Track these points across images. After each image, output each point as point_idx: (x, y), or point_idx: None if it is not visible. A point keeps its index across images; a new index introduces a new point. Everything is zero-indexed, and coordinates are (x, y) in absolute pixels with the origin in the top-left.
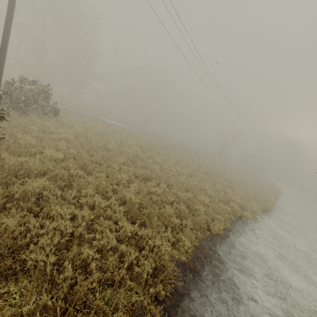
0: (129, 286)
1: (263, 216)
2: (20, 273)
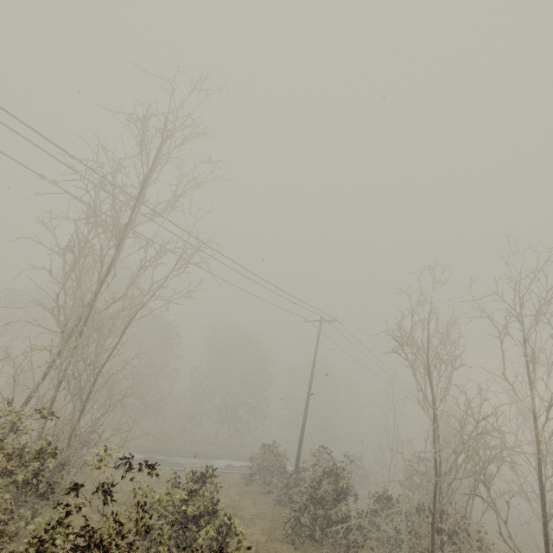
0: None
1: None
2: None
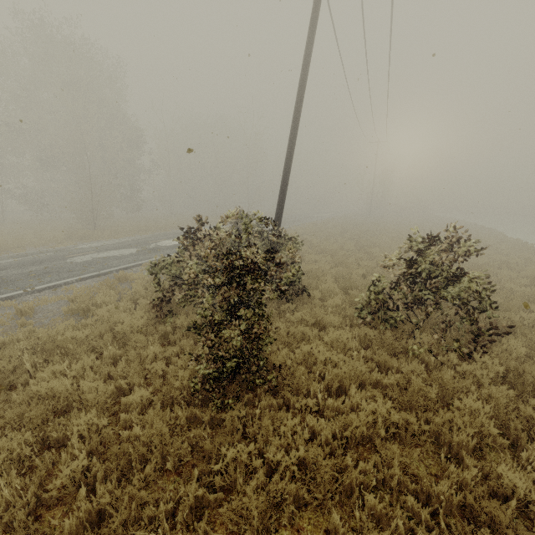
0: None
1: None
2: None
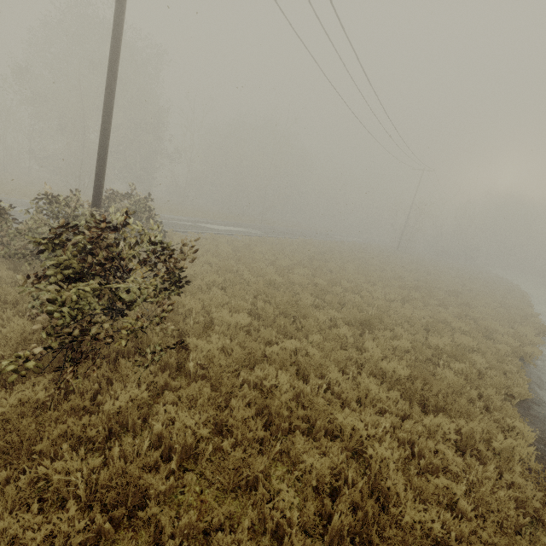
0: (520, 525)
1: (542, 346)
2: (395, 543)
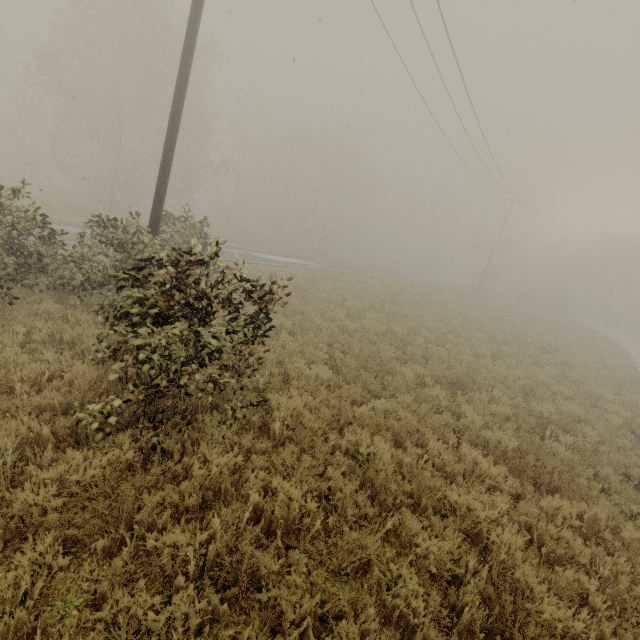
0: None
1: None
2: None
